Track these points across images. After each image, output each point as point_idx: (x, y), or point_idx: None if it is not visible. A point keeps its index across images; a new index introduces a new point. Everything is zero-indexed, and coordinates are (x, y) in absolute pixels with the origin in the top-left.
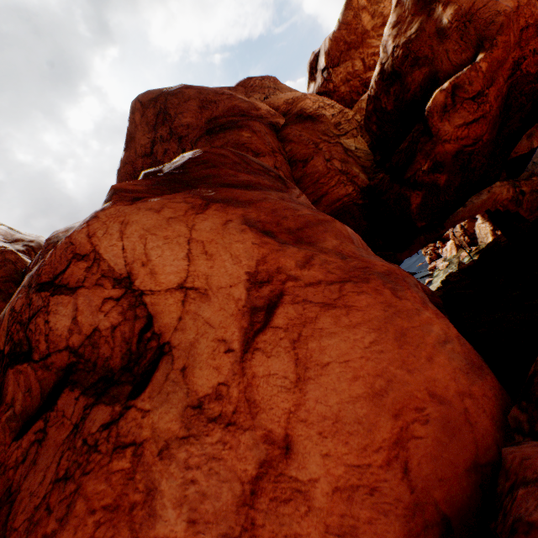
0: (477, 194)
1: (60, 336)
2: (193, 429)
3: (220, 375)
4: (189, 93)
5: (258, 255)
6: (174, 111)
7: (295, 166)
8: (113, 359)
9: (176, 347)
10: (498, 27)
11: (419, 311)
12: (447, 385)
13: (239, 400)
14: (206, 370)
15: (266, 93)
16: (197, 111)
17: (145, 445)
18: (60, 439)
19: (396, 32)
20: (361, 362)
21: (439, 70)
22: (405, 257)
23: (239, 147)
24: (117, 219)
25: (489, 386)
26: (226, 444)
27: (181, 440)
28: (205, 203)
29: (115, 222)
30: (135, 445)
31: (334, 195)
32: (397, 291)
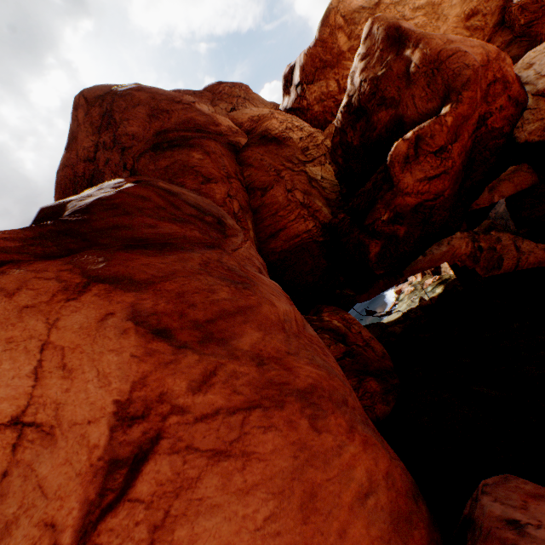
0: (438, 244)
1: None
2: None
3: None
4: (140, 97)
5: (136, 373)
6: (120, 115)
7: (253, 194)
8: None
9: None
10: (465, 81)
11: (342, 448)
12: None
13: None
14: None
15: (234, 103)
16: (145, 120)
17: None
18: None
19: (364, 65)
20: None
21: (405, 114)
22: (364, 300)
23: (188, 170)
24: None
25: None
26: None
27: None
28: (85, 281)
29: None
30: None
31: (293, 230)
32: (317, 419)
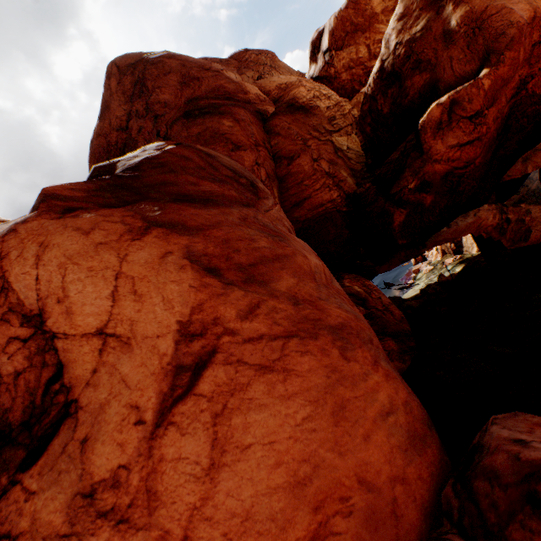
0: (464, 215)
1: None
2: (78, 525)
3: (123, 454)
4: (171, 64)
5: (194, 300)
6: (152, 83)
7: (280, 163)
8: (14, 412)
9: (83, 408)
10: (508, 40)
11: (367, 375)
12: (380, 469)
13: (139, 490)
14: (109, 446)
15: (261, 72)
16: (177, 87)
17: (20, 540)
18: None
19: (401, 26)
20: (288, 444)
21: (440, 78)
22: (384, 271)
23: (219, 137)
24: (37, 238)
25: (428, 462)
26: None
27: (61, 538)
28: (146, 225)
29: (34, 242)
30: (9, 539)
31: (318, 199)
32: (346, 350)
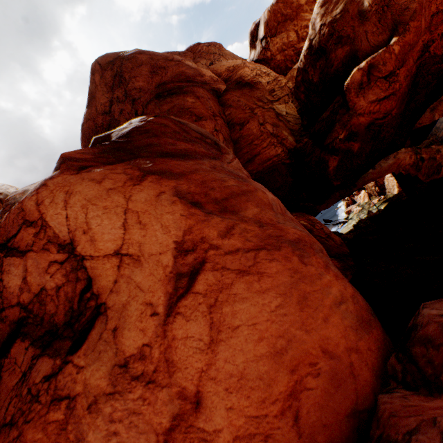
0: (385, 158)
1: (13, 293)
2: (119, 386)
3: (145, 336)
4: (142, 58)
5: (185, 225)
6: (128, 75)
7: (233, 129)
8: (58, 315)
9: (110, 308)
10: (411, 13)
11: (321, 275)
12: (338, 342)
13: (160, 360)
14: (133, 331)
15: (212, 59)
16: (148, 76)
17: (78, 399)
18: (10, 384)
19: (323, 11)
20: (266, 325)
21: (358, 49)
22: (323, 209)
23: (184, 111)
24: (63, 189)
25: (374, 339)
26: (146, 400)
27: (107, 395)
28: (142, 174)
29: (61, 191)
30: (69, 399)
31: (266, 155)
32: (304, 257)
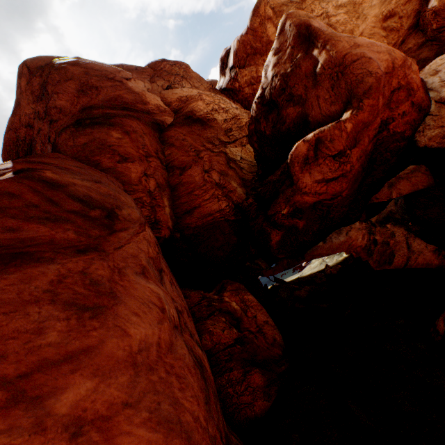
0: (338, 232)
1: None
2: None
3: None
4: (74, 71)
5: None
6: (52, 88)
7: (172, 172)
8: None
9: None
10: (367, 88)
11: None
12: None
13: None
14: None
15: (172, 81)
16: (74, 94)
17: None
18: None
19: (277, 60)
20: None
21: (310, 113)
22: (270, 274)
23: (105, 148)
24: None
25: None
26: None
27: None
28: None
29: None
30: None
31: (207, 209)
32: None
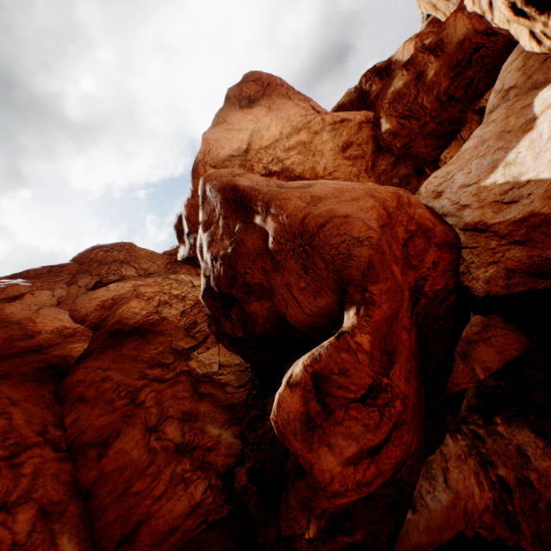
0: (427, 474)
1: None
2: None
3: None
4: None
5: None
6: None
7: (83, 457)
8: None
9: None
10: (365, 266)
11: None
12: None
13: None
14: None
15: (104, 273)
16: None
17: None
18: None
19: (211, 236)
20: None
21: (287, 311)
22: None
23: None
24: None
25: None
26: None
27: None
28: None
29: None
30: None
31: (165, 518)
32: None
